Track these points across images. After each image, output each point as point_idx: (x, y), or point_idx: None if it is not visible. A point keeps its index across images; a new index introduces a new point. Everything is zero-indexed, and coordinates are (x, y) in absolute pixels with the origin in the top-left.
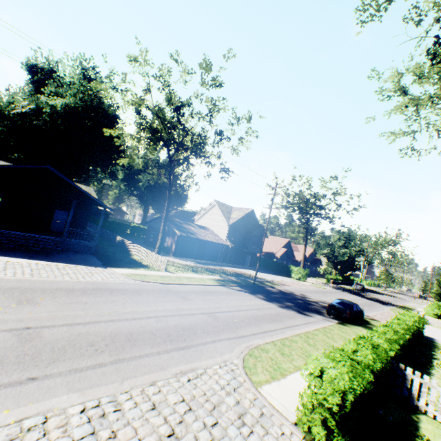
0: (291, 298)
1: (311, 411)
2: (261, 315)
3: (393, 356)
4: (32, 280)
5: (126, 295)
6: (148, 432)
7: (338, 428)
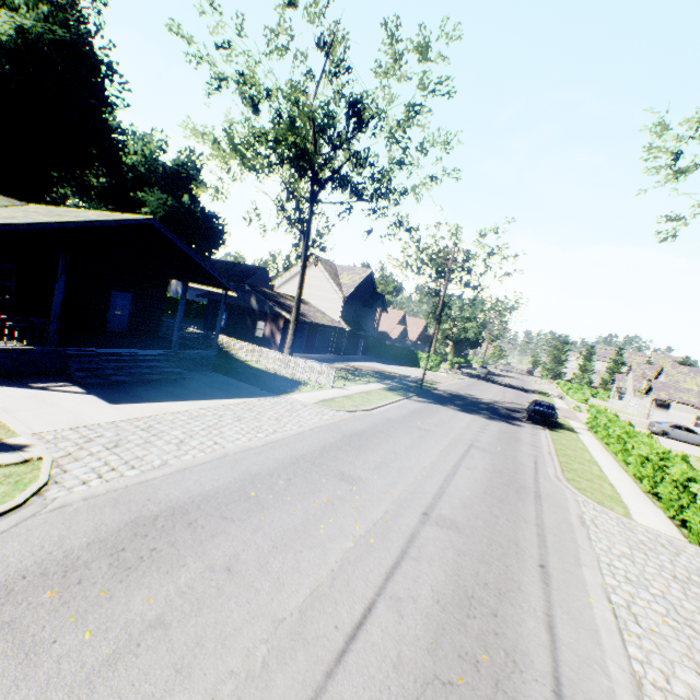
0: (471, 402)
1: (678, 529)
2: (500, 436)
3: None
4: (276, 441)
5: (383, 439)
6: (664, 580)
7: None
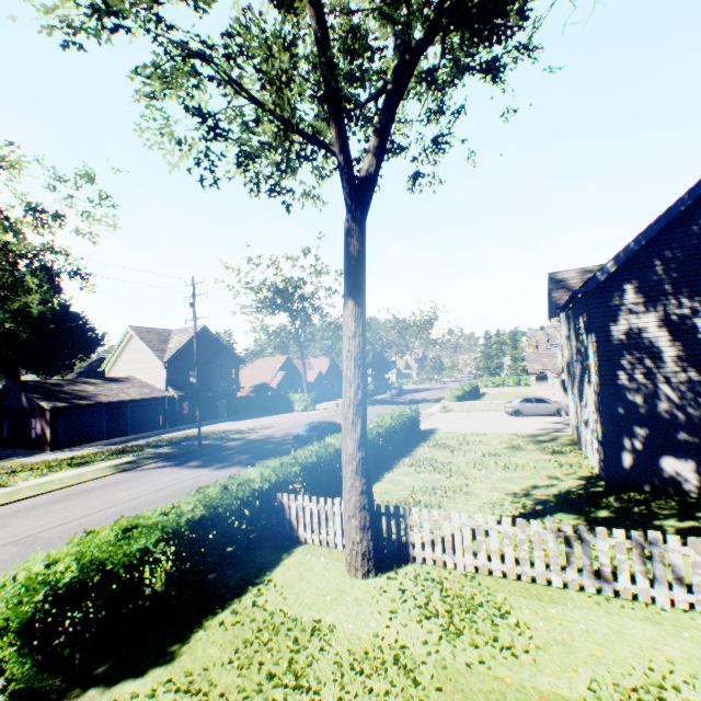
0: (259, 445)
1: None
2: (157, 498)
3: (277, 486)
4: None
5: None
6: None
7: (24, 652)
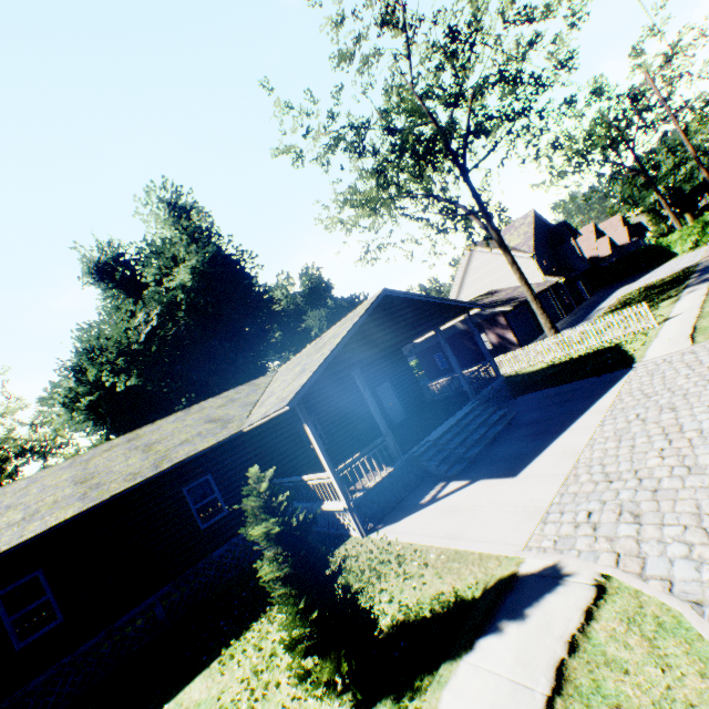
0: None
1: None
2: None
3: None
4: None
5: None
6: None
7: None
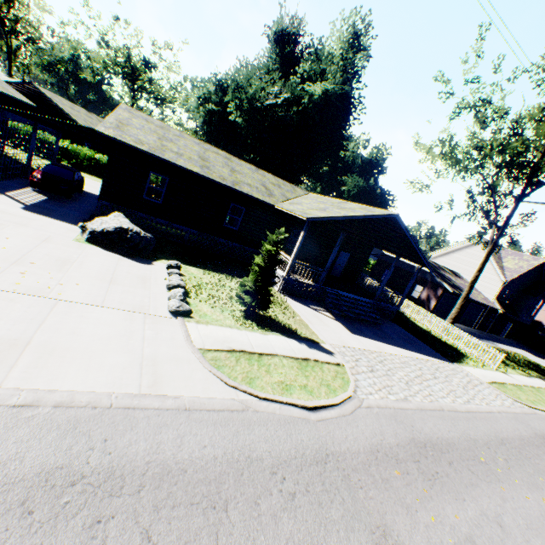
0: None
1: None
2: None
3: None
4: (473, 411)
5: None
6: None
7: None
